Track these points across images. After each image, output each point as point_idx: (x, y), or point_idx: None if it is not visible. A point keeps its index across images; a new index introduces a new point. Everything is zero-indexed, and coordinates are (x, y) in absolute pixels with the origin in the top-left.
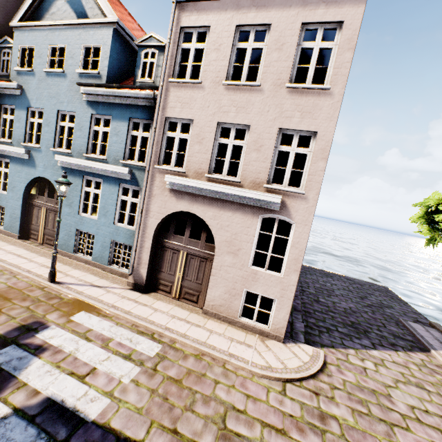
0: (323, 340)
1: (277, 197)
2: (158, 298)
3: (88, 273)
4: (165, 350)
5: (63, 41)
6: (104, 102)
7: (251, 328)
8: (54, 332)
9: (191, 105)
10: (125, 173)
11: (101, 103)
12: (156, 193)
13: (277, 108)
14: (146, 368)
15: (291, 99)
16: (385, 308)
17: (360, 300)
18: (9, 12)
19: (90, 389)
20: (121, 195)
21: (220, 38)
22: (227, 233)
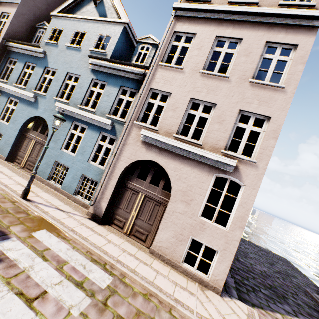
0: (252, 298)
1: (233, 161)
2: (111, 231)
3: (55, 197)
4: (115, 283)
5: (85, 29)
6: (104, 72)
7: (192, 275)
8: (13, 244)
9: (172, 82)
10: (108, 123)
11: (101, 72)
12: (130, 142)
13: (240, 95)
14: (97, 300)
15: (252, 90)
16: (291, 277)
17: (270, 265)
18: (51, 10)
19: (36, 317)
20: (100, 140)
21: (203, 42)
22: (184, 184)
